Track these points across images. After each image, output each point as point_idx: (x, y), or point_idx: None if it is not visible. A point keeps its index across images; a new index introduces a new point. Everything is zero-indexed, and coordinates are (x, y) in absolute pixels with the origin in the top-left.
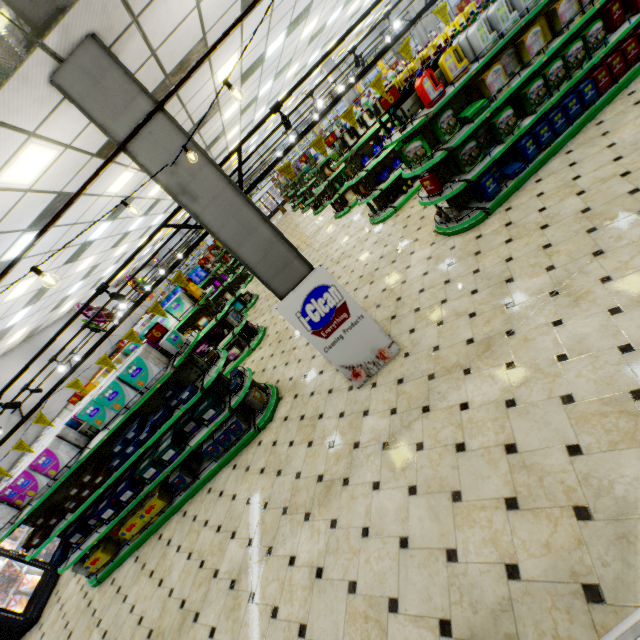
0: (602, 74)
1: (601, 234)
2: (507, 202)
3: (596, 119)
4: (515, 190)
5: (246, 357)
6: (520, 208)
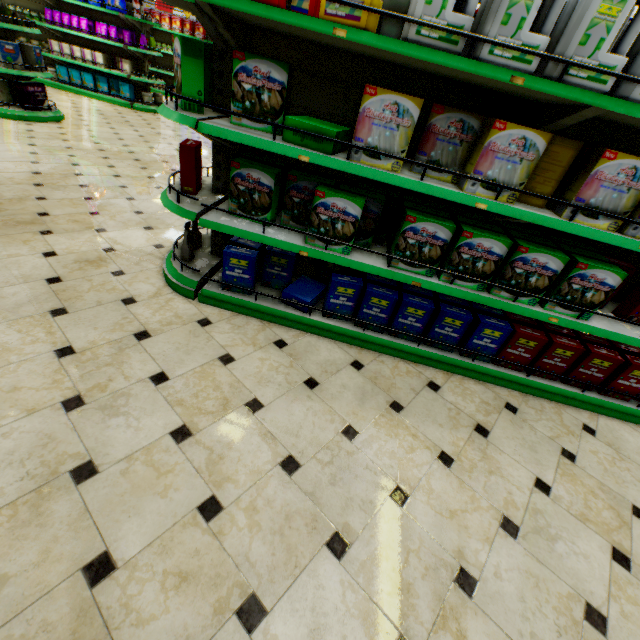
0: (530, 343)
1: None
2: (232, 315)
3: (447, 377)
4: (263, 317)
5: None
6: (194, 340)
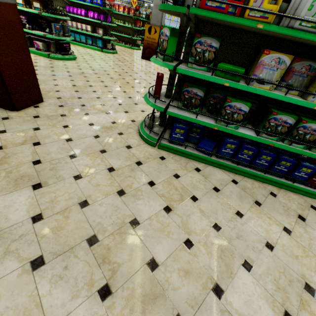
0: None
1: (78, 254)
2: (173, 155)
3: (279, 190)
4: (187, 156)
5: (43, 56)
6: (160, 166)
